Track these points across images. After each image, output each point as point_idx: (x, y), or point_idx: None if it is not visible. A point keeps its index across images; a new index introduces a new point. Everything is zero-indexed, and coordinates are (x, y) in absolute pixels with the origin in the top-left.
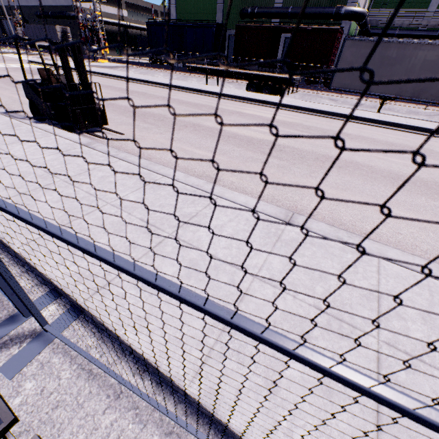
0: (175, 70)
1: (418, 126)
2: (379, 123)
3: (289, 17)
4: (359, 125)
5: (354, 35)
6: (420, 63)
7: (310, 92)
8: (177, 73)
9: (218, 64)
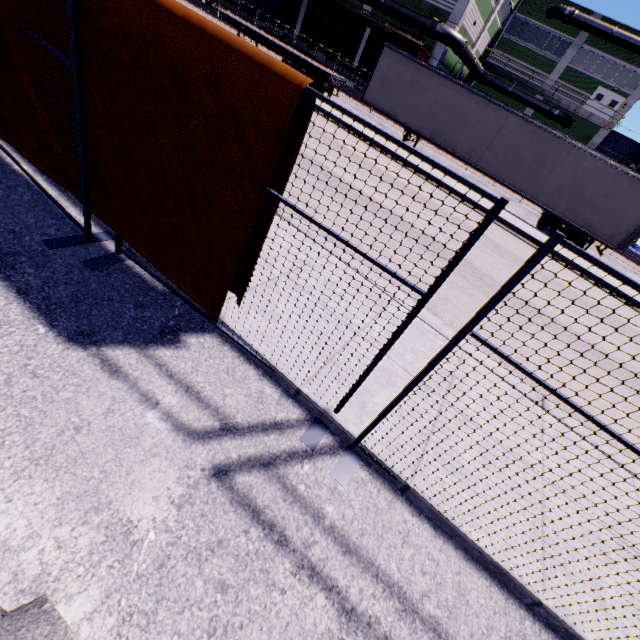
0: (218, 18)
1: (401, 156)
2: (372, 142)
3: (381, 9)
4: (349, 135)
5: (460, 71)
6: (441, 100)
7: (364, 109)
8: (219, 22)
9: (280, 35)
